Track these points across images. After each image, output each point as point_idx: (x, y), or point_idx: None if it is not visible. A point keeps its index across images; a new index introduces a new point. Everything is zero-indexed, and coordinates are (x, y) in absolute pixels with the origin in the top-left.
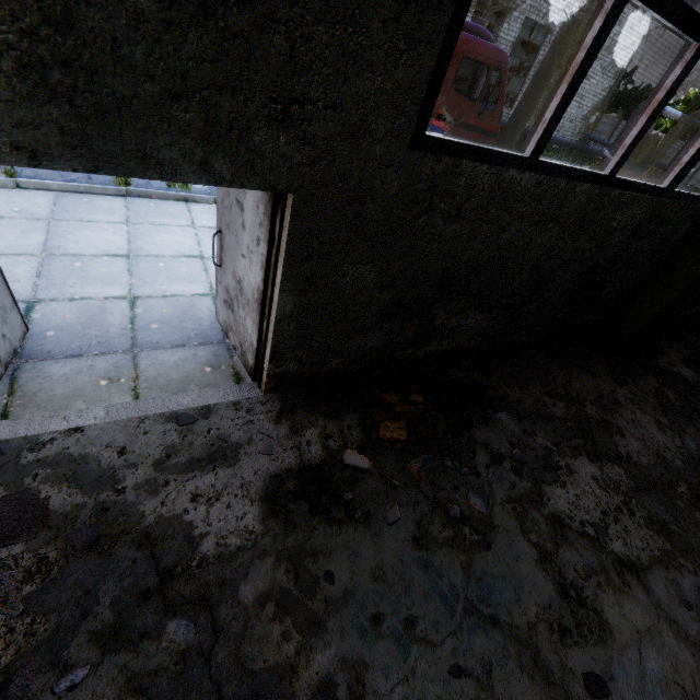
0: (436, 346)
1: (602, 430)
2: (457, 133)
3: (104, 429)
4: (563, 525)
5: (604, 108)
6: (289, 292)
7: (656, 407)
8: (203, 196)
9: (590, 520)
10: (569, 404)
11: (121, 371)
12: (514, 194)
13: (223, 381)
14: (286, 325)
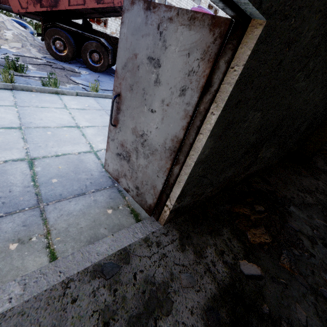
0: (250, 170)
1: None
2: None
3: (23, 312)
4: None
5: None
6: (212, 137)
7: None
8: (69, 90)
9: None
10: (310, 194)
11: (31, 229)
12: None
13: (125, 219)
14: (197, 168)
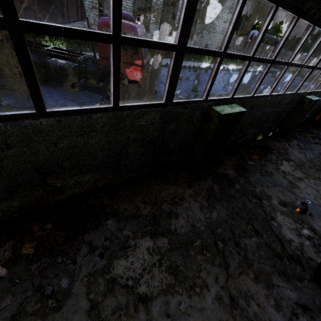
0: (72, 192)
1: (166, 217)
2: (125, 67)
3: None
4: (115, 283)
5: (240, 34)
6: None
7: (204, 197)
8: None
9: (133, 275)
10: (154, 205)
11: None
12: (44, 128)
13: None
14: None
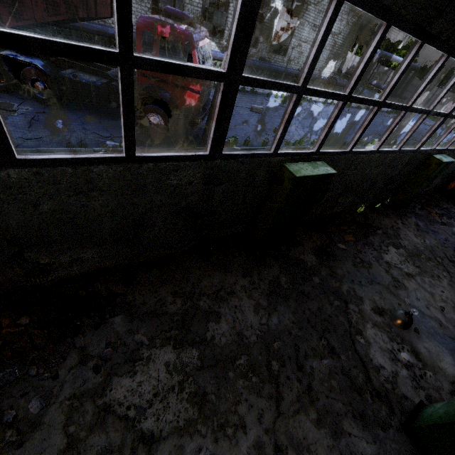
0: (66, 272)
1: (202, 319)
2: (174, 91)
3: None
4: (109, 412)
5: (357, 52)
6: None
7: (264, 292)
8: None
9: (138, 403)
10: (187, 300)
11: None
12: (14, 183)
13: None
14: None
